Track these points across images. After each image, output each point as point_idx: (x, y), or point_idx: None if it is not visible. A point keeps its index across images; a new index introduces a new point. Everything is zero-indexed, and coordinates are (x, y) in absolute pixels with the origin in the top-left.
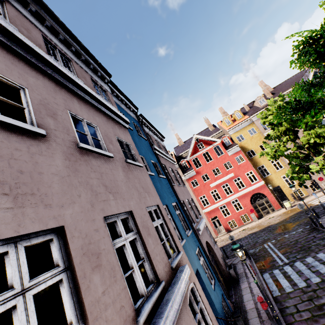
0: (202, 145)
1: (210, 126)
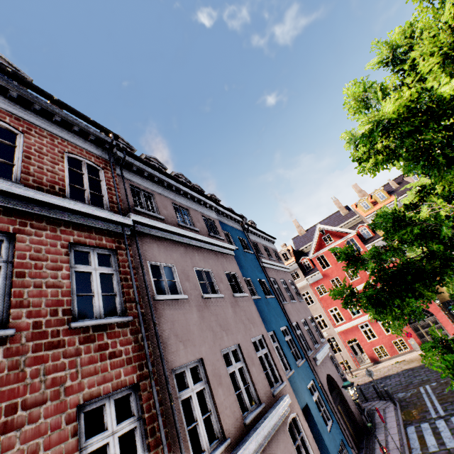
0: (329, 238)
1: (341, 209)
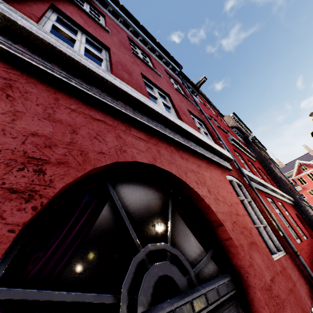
0: (305, 168)
1: (310, 151)
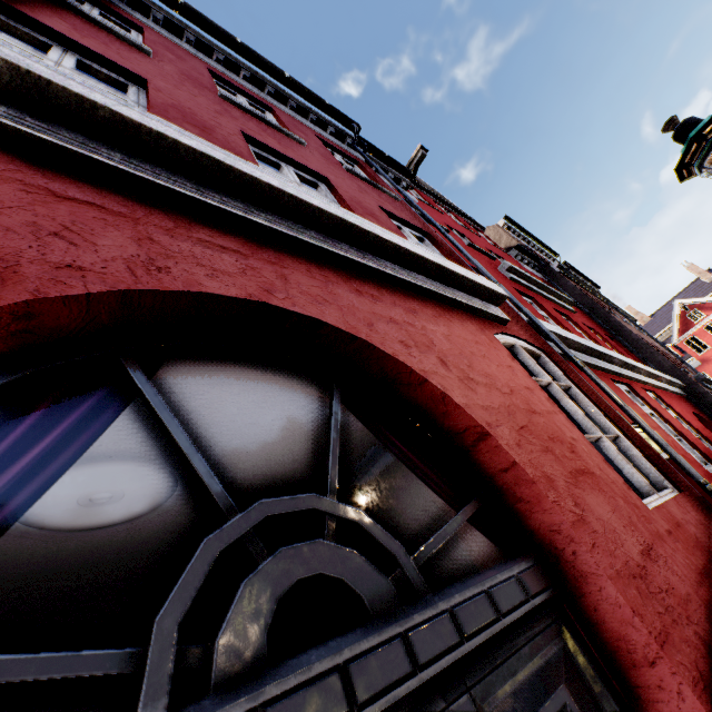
0: (697, 313)
1: (702, 274)
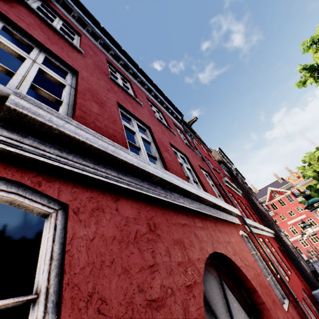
0: (276, 194)
1: (279, 179)
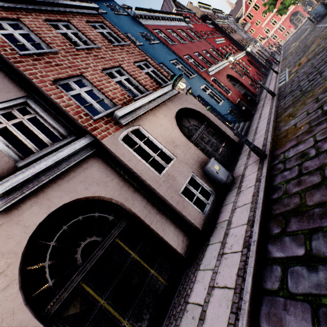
0: (250, 1)
1: None
